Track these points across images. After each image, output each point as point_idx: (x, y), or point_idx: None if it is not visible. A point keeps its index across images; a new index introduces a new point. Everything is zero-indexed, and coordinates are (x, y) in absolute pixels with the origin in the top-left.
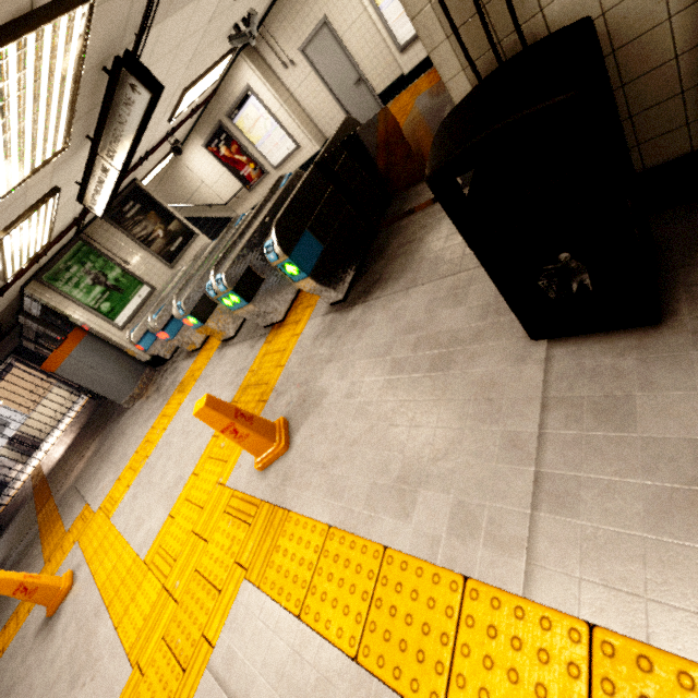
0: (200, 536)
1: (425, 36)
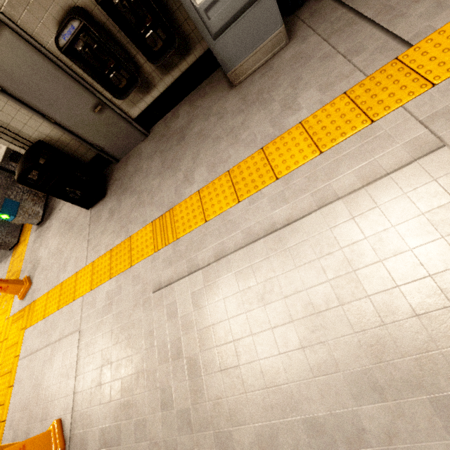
0: (3, 340)
1: (3, 144)
